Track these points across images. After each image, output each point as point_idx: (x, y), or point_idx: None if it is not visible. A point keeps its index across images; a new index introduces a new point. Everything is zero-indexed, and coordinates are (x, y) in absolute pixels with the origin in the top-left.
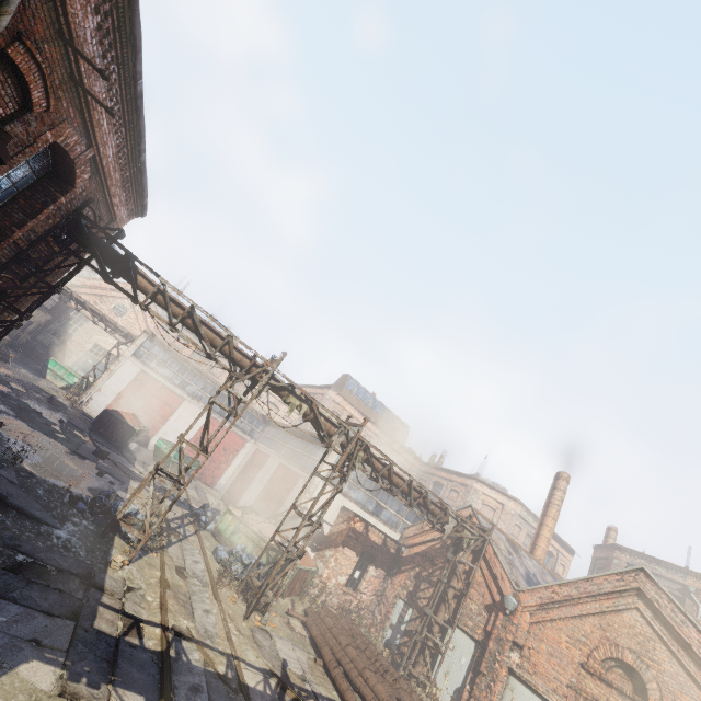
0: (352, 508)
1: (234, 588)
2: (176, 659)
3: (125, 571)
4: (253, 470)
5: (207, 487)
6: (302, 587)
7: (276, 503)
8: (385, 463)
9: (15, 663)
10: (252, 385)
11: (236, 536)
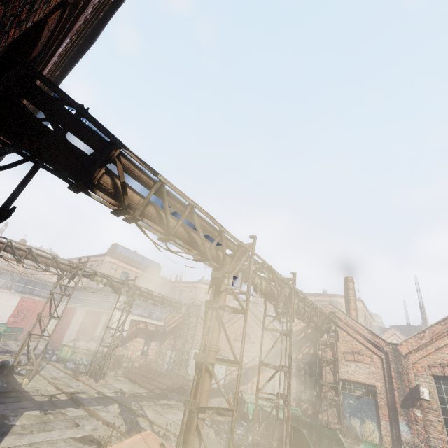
0: (136, 319)
1: (84, 376)
2: (77, 398)
3: (30, 385)
4: (67, 320)
5: (32, 342)
6: (119, 364)
7: (91, 332)
8: (149, 293)
9: (21, 413)
10: (72, 277)
11: (73, 356)
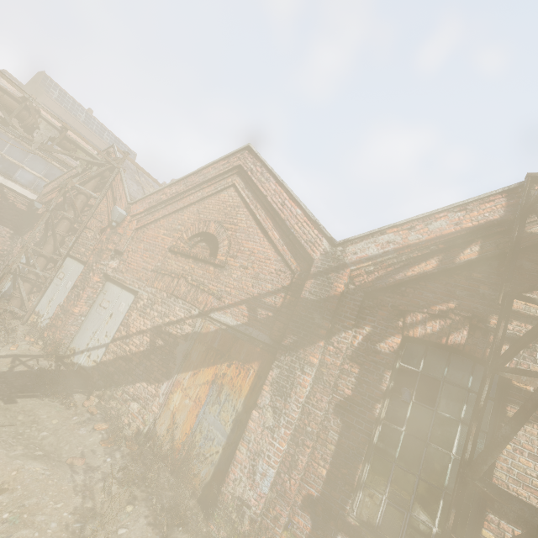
0: None
1: None
2: None
3: None
4: None
5: None
6: None
7: None
8: None
9: None
10: None
11: None
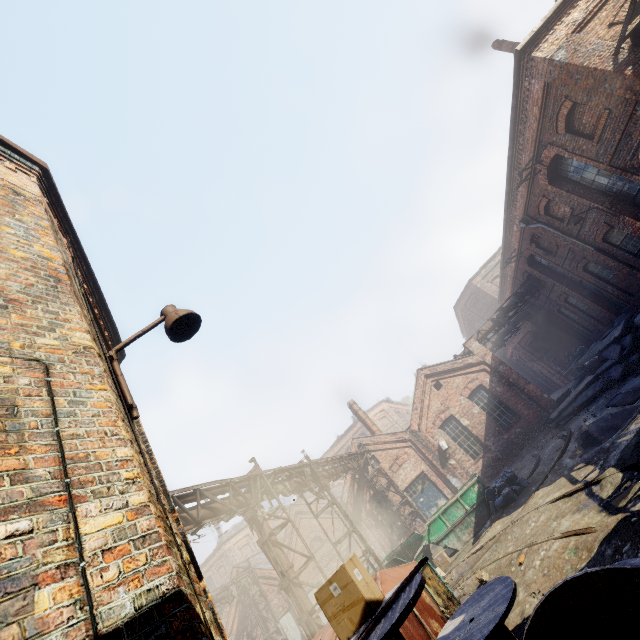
0: None
1: None
2: None
3: None
4: None
5: None
6: None
7: None
8: None
9: None
10: None
11: None
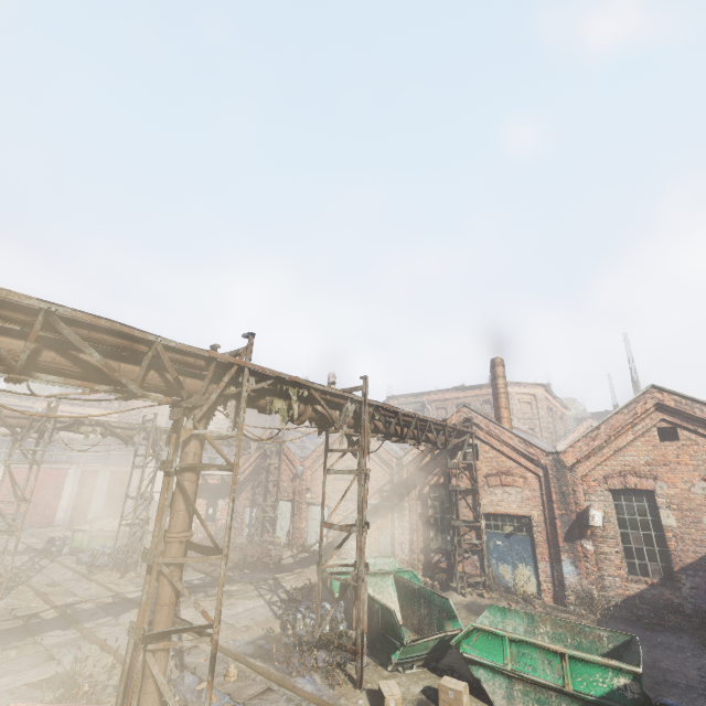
0: None
1: (107, 571)
2: (74, 612)
3: (2, 604)
4: (88, 490)
5: (45, 529)
6: None
7: (122, 502)
8: None
9: None
10: (40, 434)
11: (93, 543)
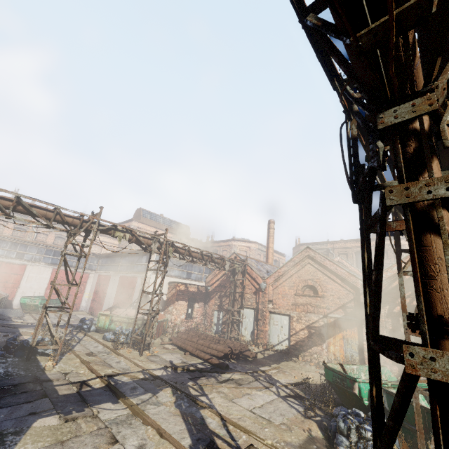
0: (174, 281)
1: (126, 348)
2: (116, 384)
3: (57, 368)
4: (103, 288)
5: (74, 312)
6: (163, 330)
7: (128, 298)
8: (185, 249)
9: (29, 425)
10: (87, 234)
11: (112, 325)
